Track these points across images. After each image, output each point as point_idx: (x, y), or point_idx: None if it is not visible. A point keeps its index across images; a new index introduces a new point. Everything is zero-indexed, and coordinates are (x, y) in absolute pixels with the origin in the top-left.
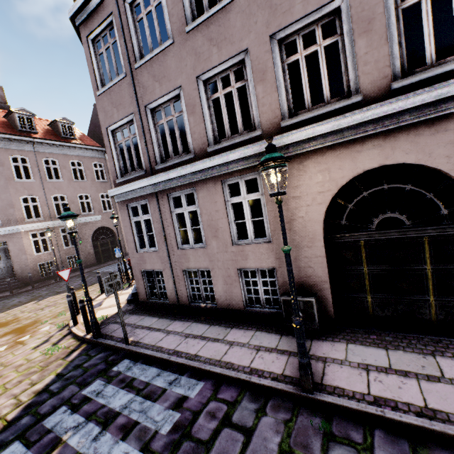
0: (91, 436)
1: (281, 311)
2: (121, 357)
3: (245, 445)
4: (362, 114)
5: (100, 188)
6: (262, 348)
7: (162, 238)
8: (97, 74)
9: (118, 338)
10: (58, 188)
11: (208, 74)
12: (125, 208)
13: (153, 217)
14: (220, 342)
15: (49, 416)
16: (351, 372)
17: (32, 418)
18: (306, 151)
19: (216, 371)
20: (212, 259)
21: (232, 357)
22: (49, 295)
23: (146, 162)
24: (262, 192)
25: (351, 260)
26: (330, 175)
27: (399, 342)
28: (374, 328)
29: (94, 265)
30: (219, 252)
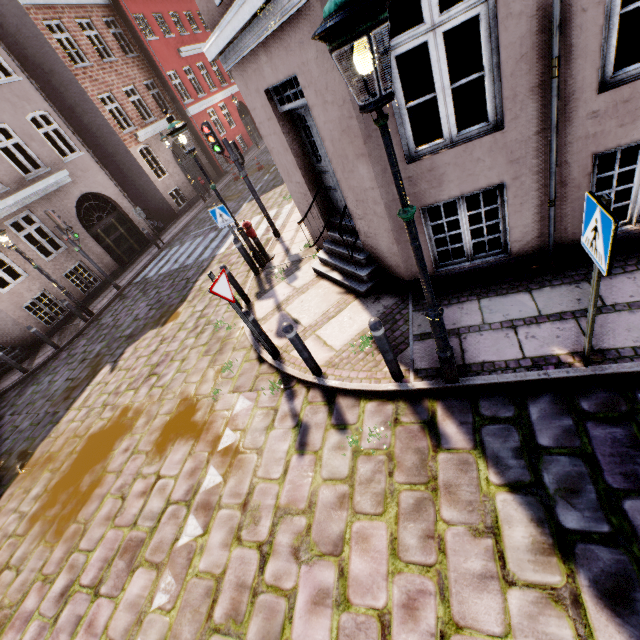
0: None
1: None
2: (612, 394)
3: None
4: None
5: (17, 101)
6: None
7: (535, 75)
8: None
9: (516, 363)
10: None
11: None
12: None
13: None
14: None
15: None
16: None
17: None
18: None
19: None
20: None
21: None
22: (118, 348)
23: None
24: None
25: None
26: None
27: None
28: None
29: (120, 273)
30: None
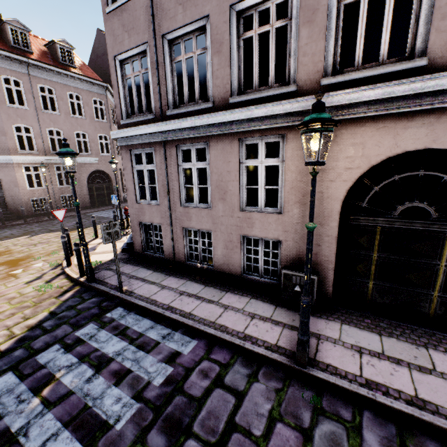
0: (84, 377)
1: (278, 282)
2: (115, 304)
3: (236, 407)
4: (424, 83)
5: (99, 128)
6: (256, 316)
7: (165, 192)
8: None
9: (112, 285)
10: (54, 121)
11: (245, 3)
12: (128, 154)
13: (158, 168)
14: (215, 304)
15: (42, 352)
16: (344, 353)
17: (26, 351)
18: (343, 119)
19: (210, 332)
20: (215, 222)
21: (226, 321)
22: (42, 232)
23: (156, 104)
24: (283, 159)
25: (362, 245)
26: (364, 151)
27: (392, 330)
28: (369, 312)
29: (88, 208)
30: (224, 216)
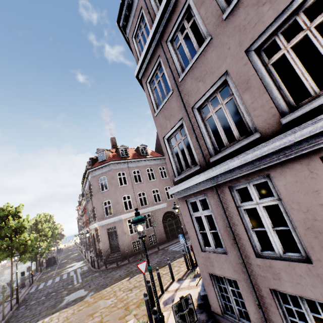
0: None
1: None
2: None
3: None
4: None
5: (164, 183)
6: None
7: (230, 239)
8: (153, 102)
9: None
10: (140, 187)
11: (261, 38)
12: (184, 204)
13: (215, 213)
14: None
15: None
16: None
17: None
18: None
19: None
20: None
21: None
22: (136, 272)
23: (199, 156)
24: None
25: None
26: None
27: None
28: None
29: (165, 242)
30: None
